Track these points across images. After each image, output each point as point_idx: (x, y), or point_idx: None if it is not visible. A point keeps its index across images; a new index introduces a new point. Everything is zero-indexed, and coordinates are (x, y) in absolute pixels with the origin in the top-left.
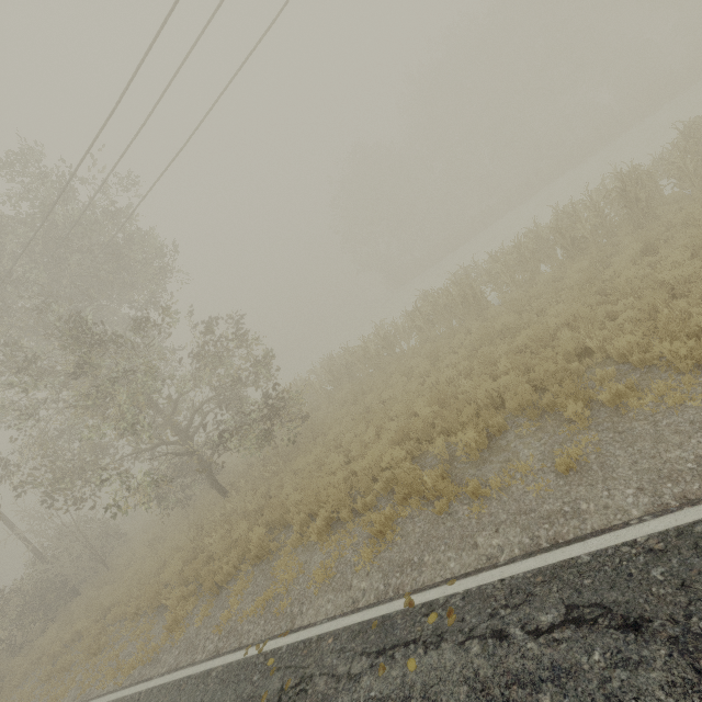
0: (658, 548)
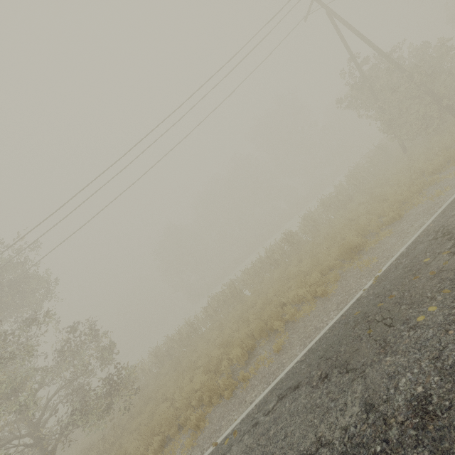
0: (303, 359)
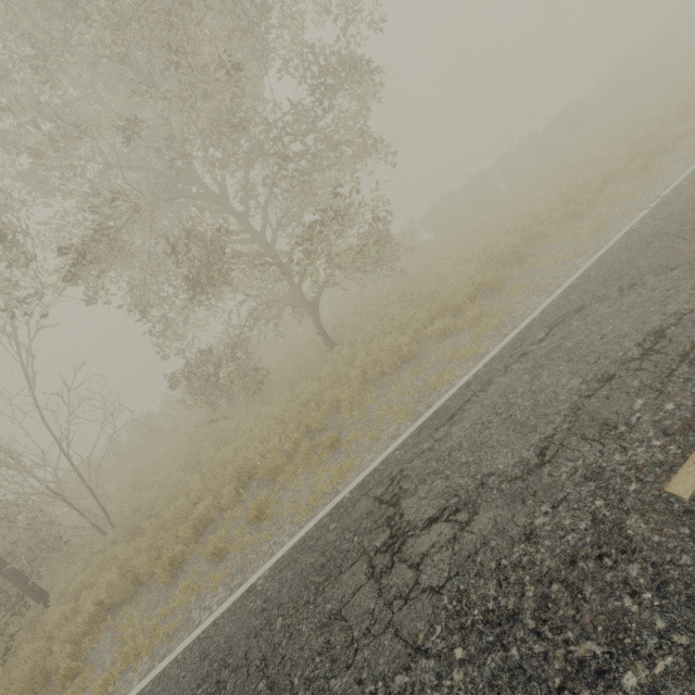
0: None
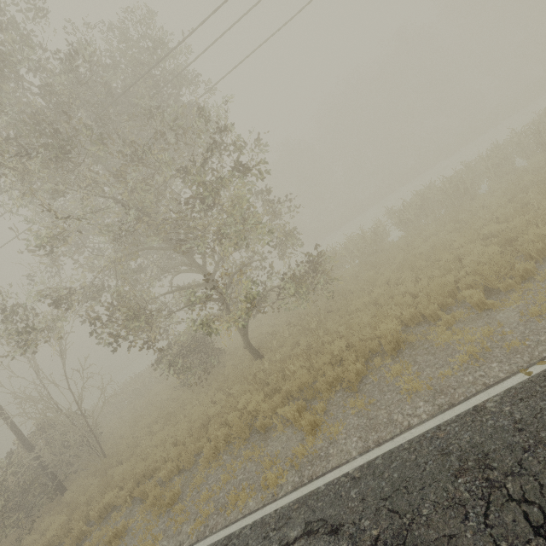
0: None
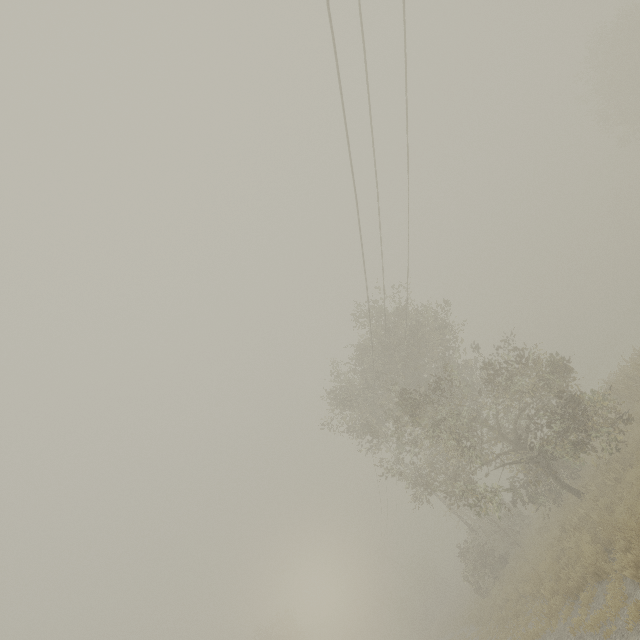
0: None
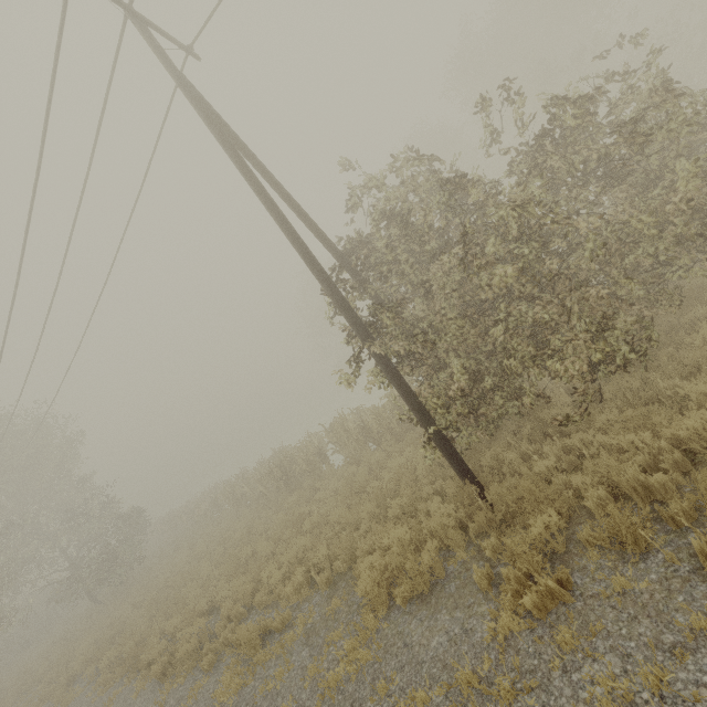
0: None
